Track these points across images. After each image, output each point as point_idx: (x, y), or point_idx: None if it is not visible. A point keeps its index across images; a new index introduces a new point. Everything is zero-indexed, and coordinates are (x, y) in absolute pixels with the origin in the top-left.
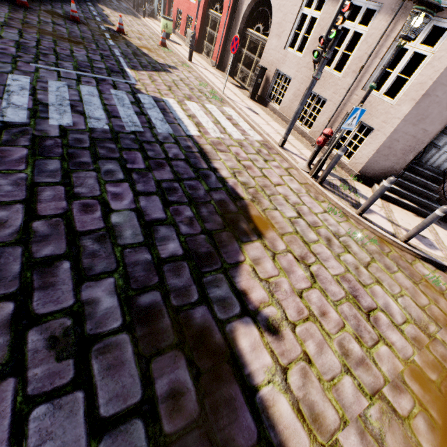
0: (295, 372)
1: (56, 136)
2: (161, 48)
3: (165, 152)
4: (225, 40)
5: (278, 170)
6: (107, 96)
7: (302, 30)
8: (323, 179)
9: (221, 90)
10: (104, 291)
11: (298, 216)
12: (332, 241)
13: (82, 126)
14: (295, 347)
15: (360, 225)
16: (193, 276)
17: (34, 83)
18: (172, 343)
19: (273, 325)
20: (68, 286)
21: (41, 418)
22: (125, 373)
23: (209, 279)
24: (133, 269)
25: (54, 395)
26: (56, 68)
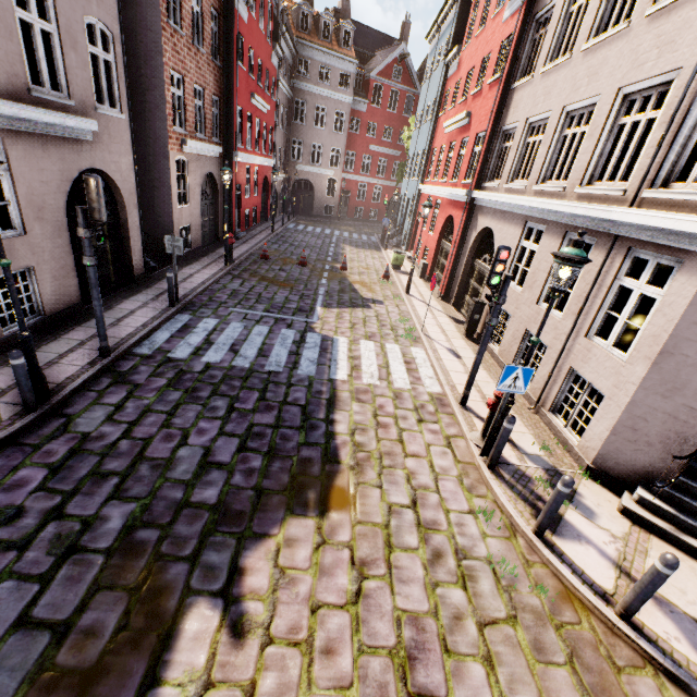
0: (219, 696)
1: (197, 371)
2: (381, 281)
3: (286, 395)
4: (452, 270)
5: (432, 435)
6: (274, 336)
7: (522, 263)
8: (493, 461)
9: (424, 326)
10: (120, 513)
11: (410, 504)
12: (444, 559)
13: (226, 363)
14: (246, 667)
15: (534, 555)
16: (203, 529)
17: (218, 325)
18: (129, 586)
19: (243, 625)
20: (102, 498)
21: (5, 590)
22: (75, 589)
23: (216, 540)
24: (158, 502)
25: (24, 578)
26: (248, 311)
